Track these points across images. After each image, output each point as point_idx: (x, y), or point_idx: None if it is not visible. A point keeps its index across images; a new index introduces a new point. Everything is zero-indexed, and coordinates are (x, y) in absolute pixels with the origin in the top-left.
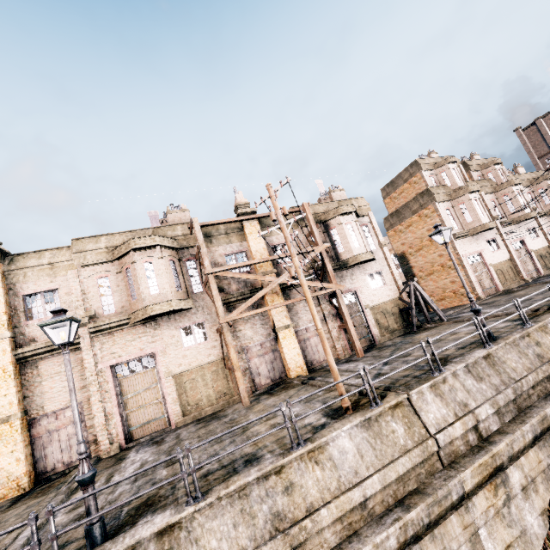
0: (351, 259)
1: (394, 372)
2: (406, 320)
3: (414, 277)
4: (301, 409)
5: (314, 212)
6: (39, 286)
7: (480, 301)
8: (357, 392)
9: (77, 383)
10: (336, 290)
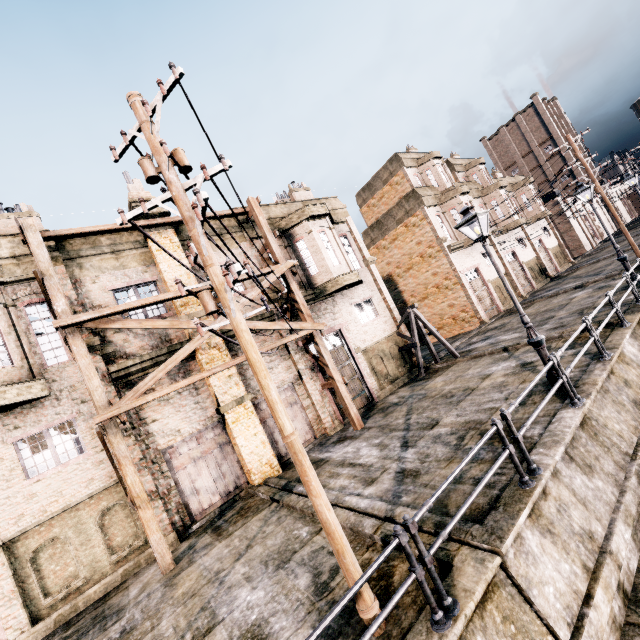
0: (330, 284)
1: (464, 508)
2: (409, 362)
3: (405, 304)
4: (267, 597)
5: (268, 216)
6: None
7: (485, 325)
8: (380, 538)
9: None
10: (313, 331)
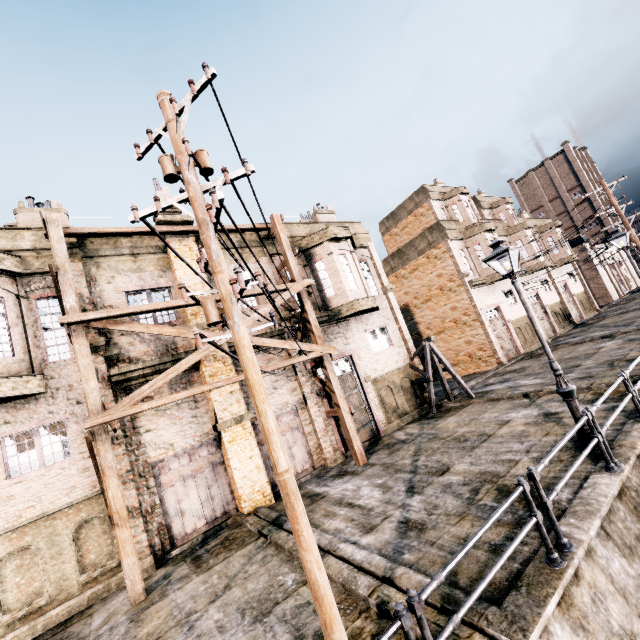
0: (345, 308)
1: (481, 587)
2: (420, 397)
3: (420, 336)
4: None
5: (290, 234)
6: None
7: (504, 367)
8: (375, 603)
9: None
10: (323, 354)
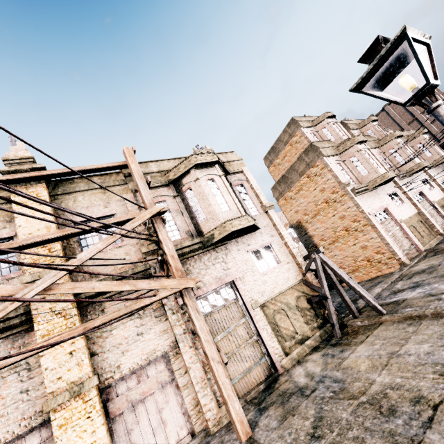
0: (217, 231)
1: None
2: (321, 316)
3: (316, 247)
4: None
5: (158, 169)
6: None
7: (408, 267)
8: None
9: None
10: (180, 289)
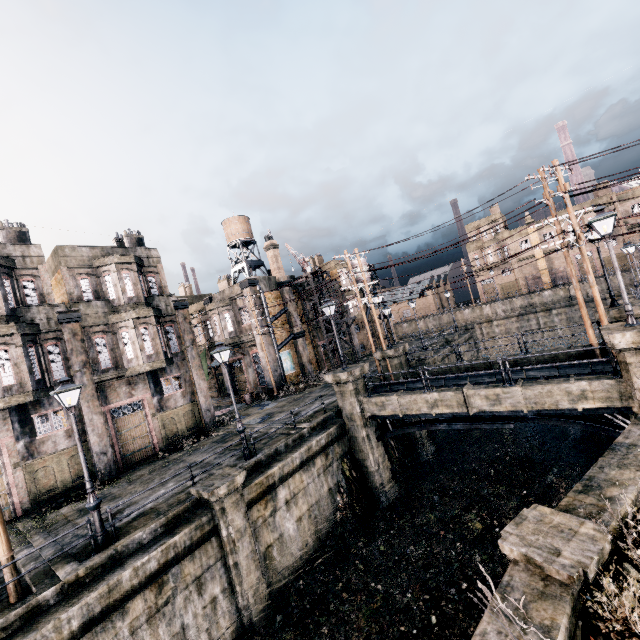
0: None
1: None
2: None
3: None
4: None
5: None
6: (547, 231)
7: None
8: None
9: (562, 261)
10: None
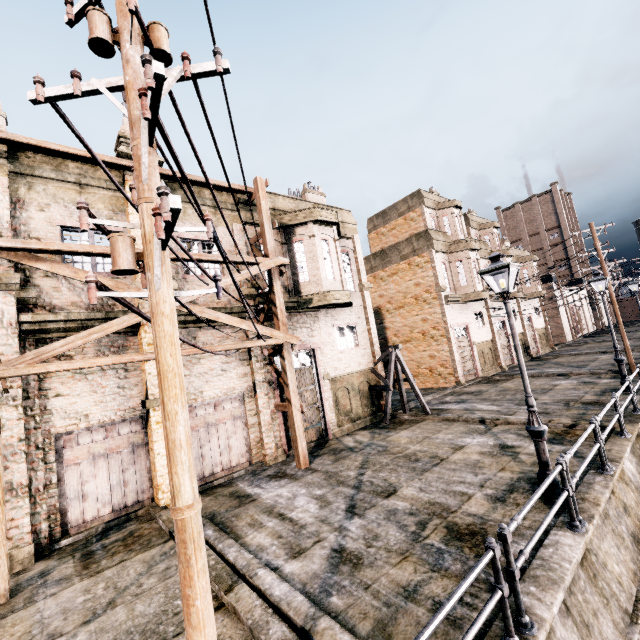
0: (317, 297)
1: None
2: (376, 404)
3: (386, 341)
4: None
5: (273, 206)
6: None
7: (461, 387)
8: None
9: None
10: (284, 342)
